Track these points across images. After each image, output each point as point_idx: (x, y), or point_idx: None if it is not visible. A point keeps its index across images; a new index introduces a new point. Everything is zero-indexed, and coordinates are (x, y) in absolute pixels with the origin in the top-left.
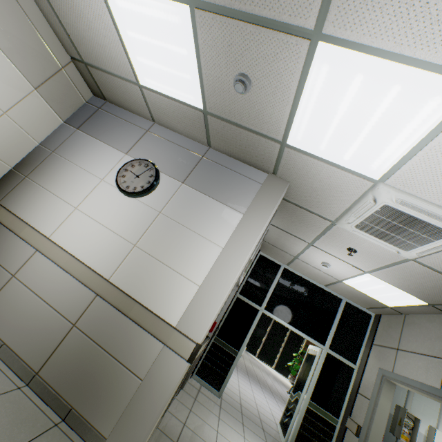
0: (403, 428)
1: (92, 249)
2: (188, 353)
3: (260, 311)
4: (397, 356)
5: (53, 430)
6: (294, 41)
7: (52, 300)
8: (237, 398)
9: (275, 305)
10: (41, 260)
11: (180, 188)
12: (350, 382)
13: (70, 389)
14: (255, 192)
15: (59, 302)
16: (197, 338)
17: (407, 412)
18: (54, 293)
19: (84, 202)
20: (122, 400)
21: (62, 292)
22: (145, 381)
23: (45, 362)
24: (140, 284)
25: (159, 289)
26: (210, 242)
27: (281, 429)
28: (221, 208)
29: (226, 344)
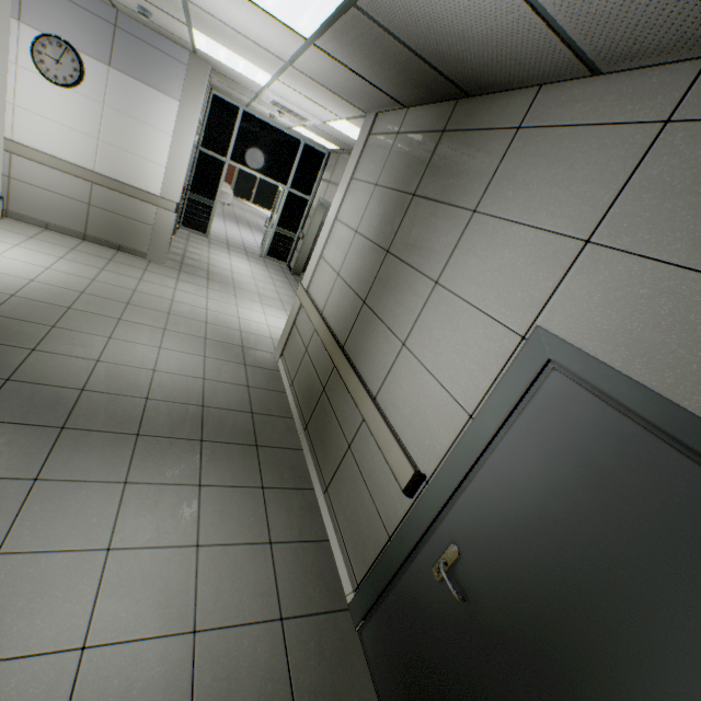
0: None
1: (64, 148)
2: (175, 209)
3: (227, 163)
4: (328, 188)
5: (119, 254)
6: (177, 21)
7: (61, 192)
8: (225, 238)
9: (240, 155)
10: (23, 162)
11: (111, 75)
12: (306, 211)
13: (112, 238)
14: (184, 76)
15: (67, 192)
16: (177, 201)
17: None
18: (58, 187)
19: (18, 97)
20: (147, 237)
21: (64, 185)
22: (155, 227)
23: (87, 228)
24: (122, 172)
25: (138, 173)
26: (161, 132)
27: (261, 250)
28: (158, 97)
29: (201, 198)
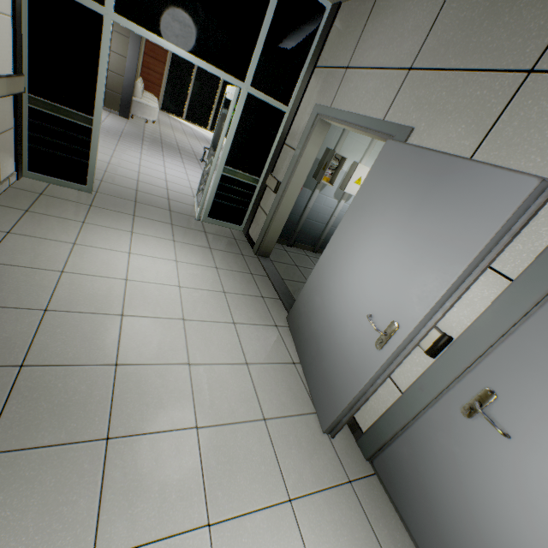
0: (327, 171)
1: None
2: None
3: (107, 18)
4: (343, 81)
5: None
6: None
7: None
8: (133, 183)
9: None
10: None
11: None
12: (278, 133)
13: None
14: None
15: None
16: None
17: (336, 154)
18: None
19: None
20: None
21: None
22: None
23: None
24: None
25: None
26: None
27: (197, 203)
28: None
29: (60, 108)
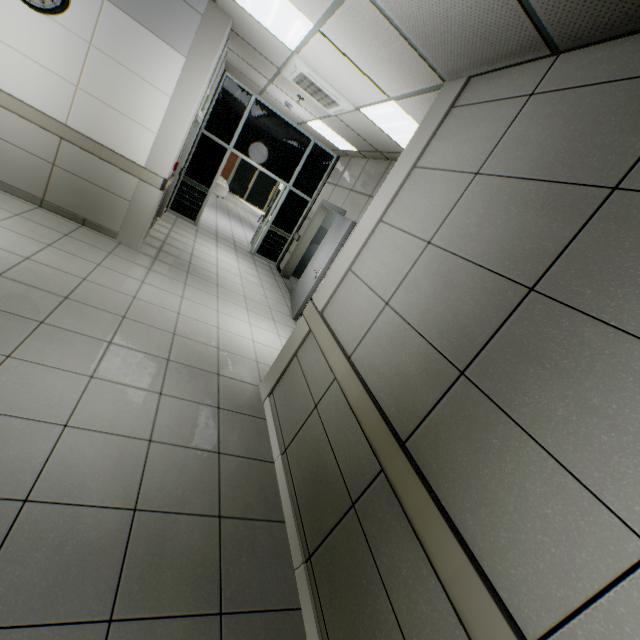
0: None
1: (30, 89)
2: (160, 186)
3: (229, 150)
4: (334, 191)
5: (82, 229)
6: None
7: (18, 143)
8: (214, 228)
9: (245, 145)
10: None
11: (104, 8)
12: (304, 212)
13: (77, 209)
14: (196, 28)
15: (26, 145)
16: (164, 176)
17: None
18: (16, 136)
19: None
20: (121, 214)
21: (23, 135)
22: (133, 203)
23: (46, 192)
24: (101, 131)
25: (121, 136)
26: (157, 90)
27: (250, 246)
28: (161, 47)
29: (196, 183)
